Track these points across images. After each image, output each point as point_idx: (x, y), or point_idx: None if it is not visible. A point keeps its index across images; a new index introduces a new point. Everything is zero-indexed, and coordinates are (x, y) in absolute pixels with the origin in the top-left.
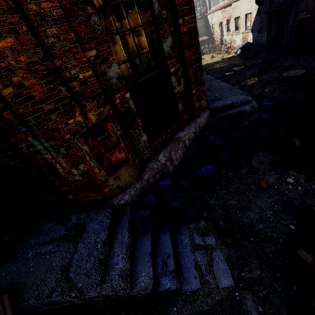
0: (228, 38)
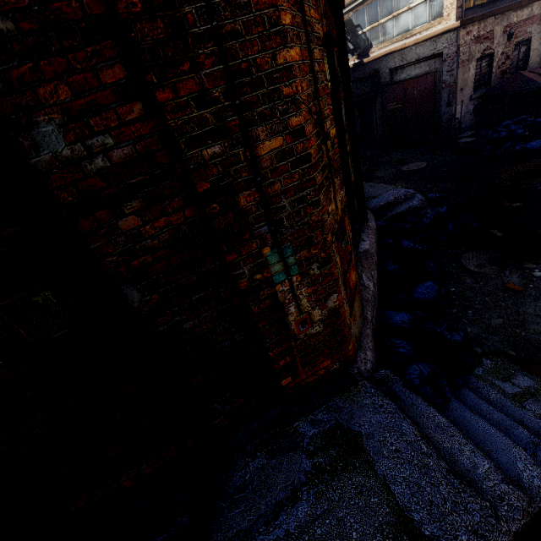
0: None
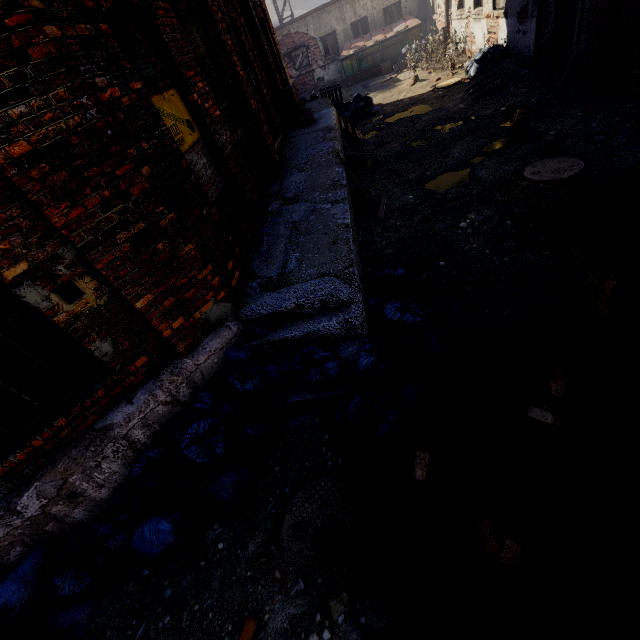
0: (460, 27)
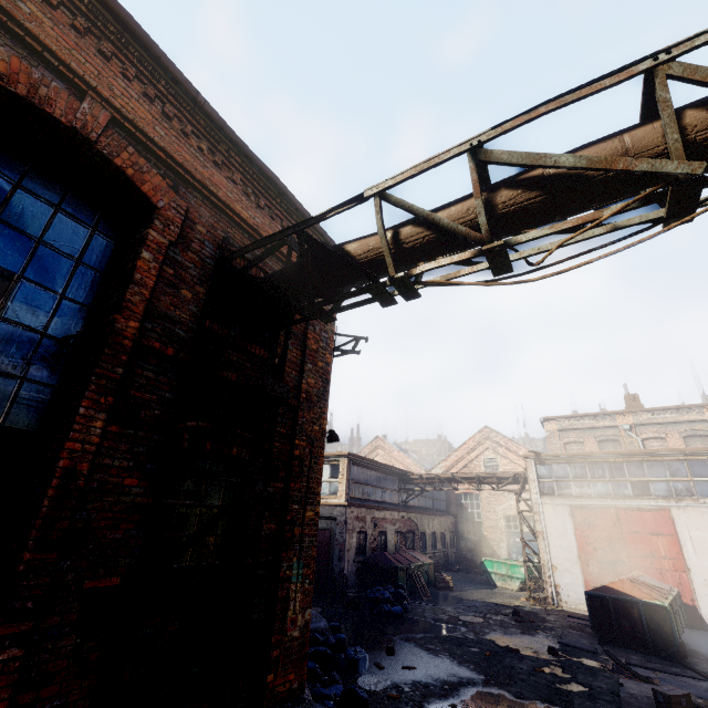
0: None
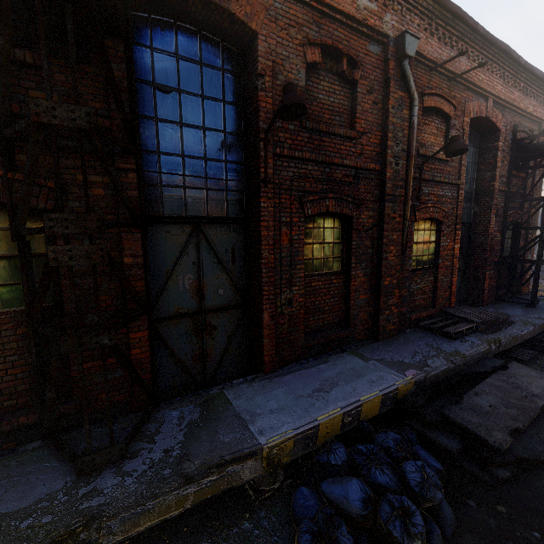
0: None
